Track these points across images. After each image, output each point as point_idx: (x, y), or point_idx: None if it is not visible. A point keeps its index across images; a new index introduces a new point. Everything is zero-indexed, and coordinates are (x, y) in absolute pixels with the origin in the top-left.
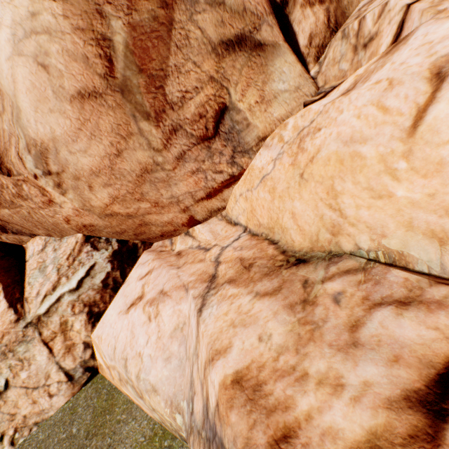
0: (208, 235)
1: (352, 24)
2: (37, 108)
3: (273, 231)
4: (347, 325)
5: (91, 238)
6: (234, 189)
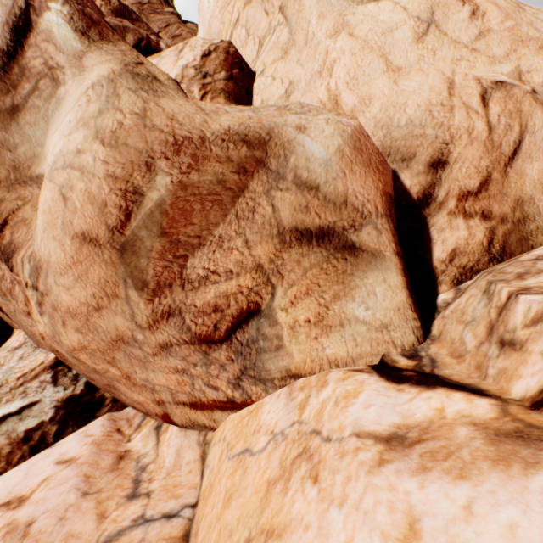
0: (171, 454)
1: (501, 286)
2: (46, 229)
3: None
4: None
5: (61, 364)
6: (229, 418)
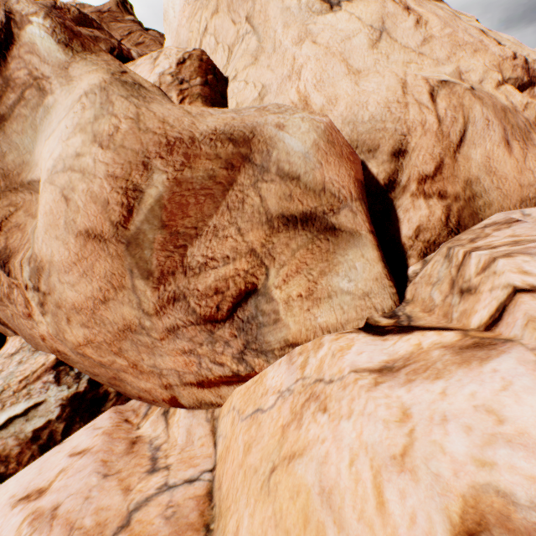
0: (182, 433)
1: (458, 249)
2: (48, 230)
3: (219, 521)
4: None
5: (62, 364)
6: (235, 391)
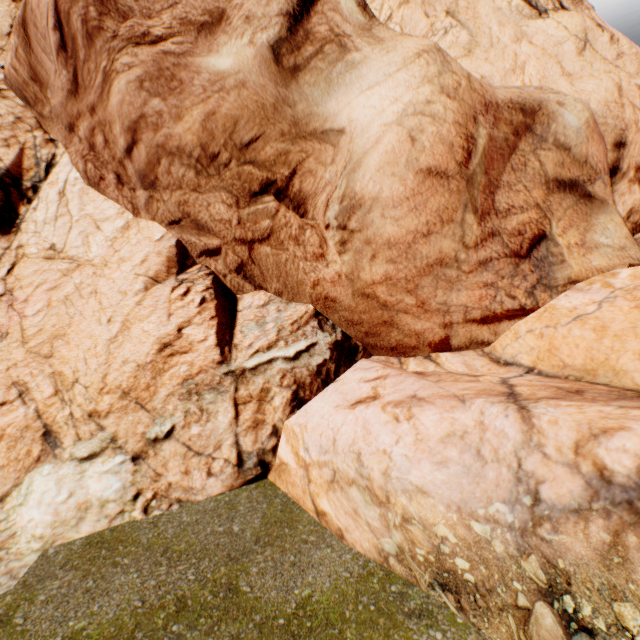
0: (459, 366)
1: None
2: (381, 168)
3: (593, 373)
4: None
5: (320, 315)
6: (517, 324)
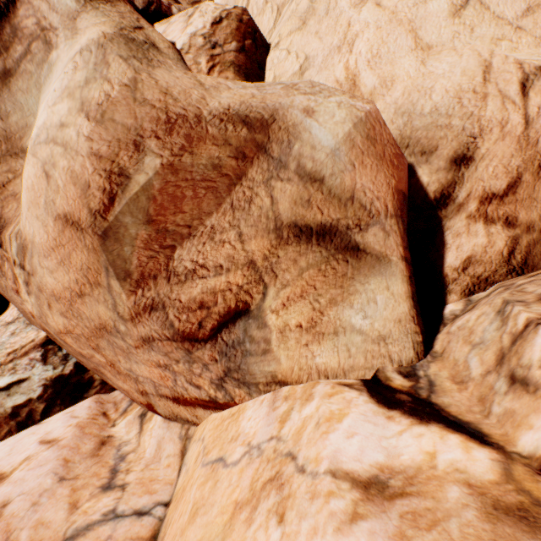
0: (152, 445)
1: (519, 310)
2: (30, 207)
3: None
4: None
5: (52, 343)
6: (210, 417)
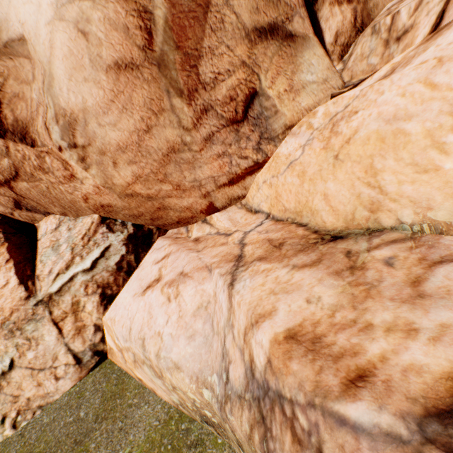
0: (226, 223)
1: (384, 19)
2: (71, 76)
3: (301, 214)
4: (407, 281)
5: (107, 219)
6: (257, 177)
